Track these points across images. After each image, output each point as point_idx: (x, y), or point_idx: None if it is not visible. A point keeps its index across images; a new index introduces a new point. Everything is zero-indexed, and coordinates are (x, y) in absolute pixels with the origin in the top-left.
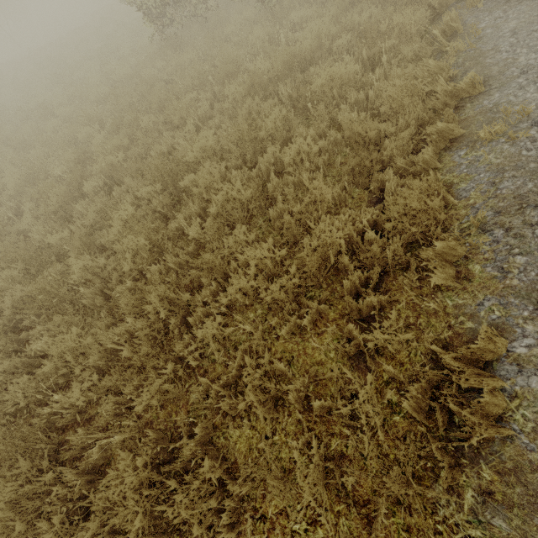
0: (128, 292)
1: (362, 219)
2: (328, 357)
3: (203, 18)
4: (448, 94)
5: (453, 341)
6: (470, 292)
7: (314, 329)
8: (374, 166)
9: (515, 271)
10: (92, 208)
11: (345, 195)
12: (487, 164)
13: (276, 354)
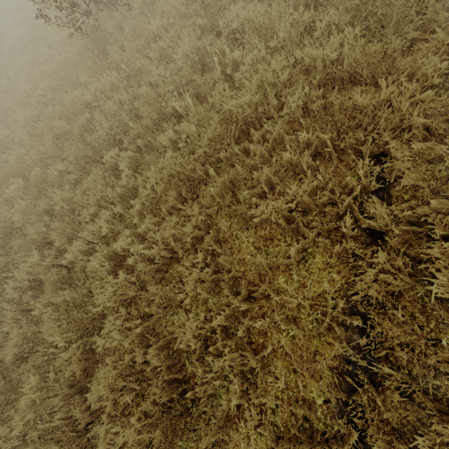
0: None
1: None
2: None
3: (125, 5)
4: None
5: None
6: None
7: None
8: None
9: None
10: (9, 344)
11: None
12: None
13: None
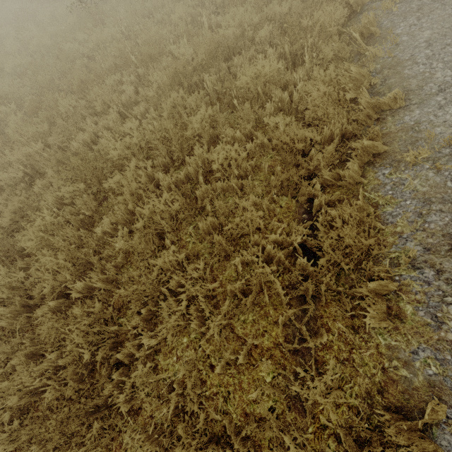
0: (51, 314)
1: (294, 243)
2: (264, 394)
3: None
4: (370, 105)
5: (388, 387)
6: (403, 334)
7: (249, 360)
8: (303, 180)
9: (450, 323)
10: (8, 209)
11: (274, 207)
12: (412, 190)
13: (211, 388)
